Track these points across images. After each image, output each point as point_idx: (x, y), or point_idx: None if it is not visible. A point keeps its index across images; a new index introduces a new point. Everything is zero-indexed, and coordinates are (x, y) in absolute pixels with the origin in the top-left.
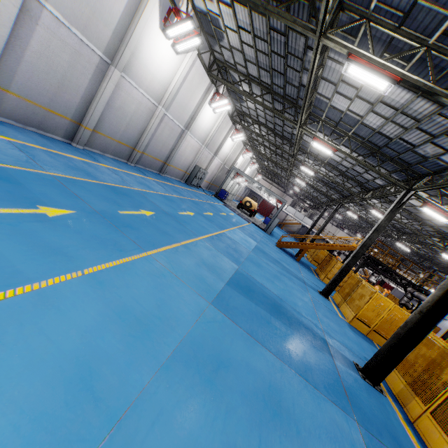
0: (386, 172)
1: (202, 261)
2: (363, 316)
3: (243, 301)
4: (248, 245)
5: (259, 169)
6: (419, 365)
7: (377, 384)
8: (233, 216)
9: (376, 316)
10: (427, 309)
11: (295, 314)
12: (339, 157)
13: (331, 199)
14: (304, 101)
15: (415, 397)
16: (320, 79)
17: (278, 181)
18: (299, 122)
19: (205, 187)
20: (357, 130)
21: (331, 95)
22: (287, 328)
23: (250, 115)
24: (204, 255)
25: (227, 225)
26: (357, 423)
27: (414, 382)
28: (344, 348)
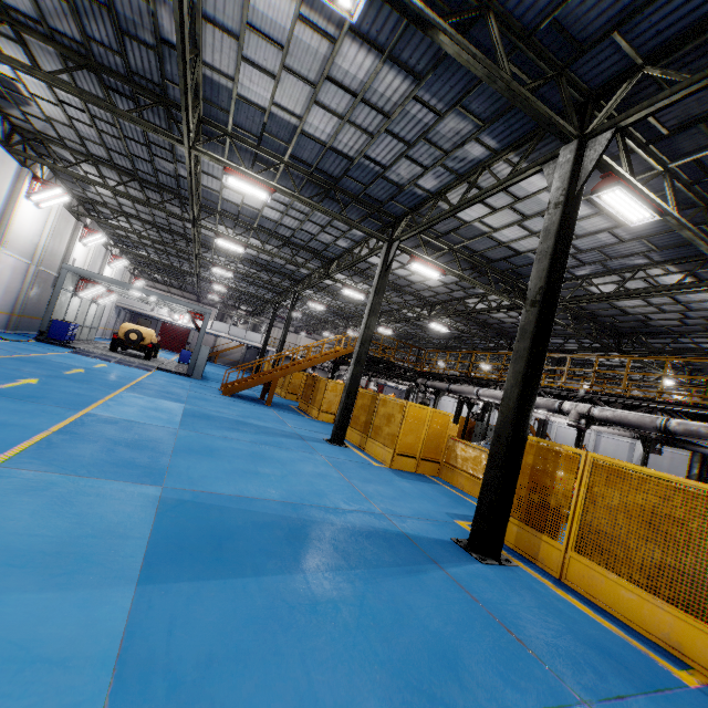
0: (356, 219)
1: (7, 557)
2: (403, 446)
3: (221, 598)
4: (167, 416)
5: (133, 268)
6: (521, 483)
7: (500, 555)
8: (106, 369)
9: (418, 437)
10: (517, 397)
11: (334, 521)
12: (277, 212)
13: (278, 291)
14: (183, 71)
15: (542, 537)
16: (200, 22)
17: (179, 284)
18: (187, 134)
19: (1, 326)
20: (296, 149)
21: (234, 68)
22: (350, 578)
23: (62, 141)
24: (13, 527)
25: (93, 394)
26: (589, 706)
27: (529, 513)
28: (426, 525)
